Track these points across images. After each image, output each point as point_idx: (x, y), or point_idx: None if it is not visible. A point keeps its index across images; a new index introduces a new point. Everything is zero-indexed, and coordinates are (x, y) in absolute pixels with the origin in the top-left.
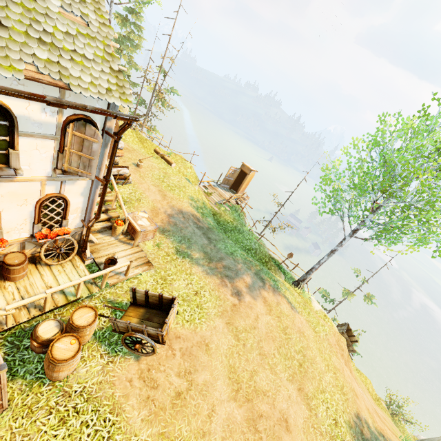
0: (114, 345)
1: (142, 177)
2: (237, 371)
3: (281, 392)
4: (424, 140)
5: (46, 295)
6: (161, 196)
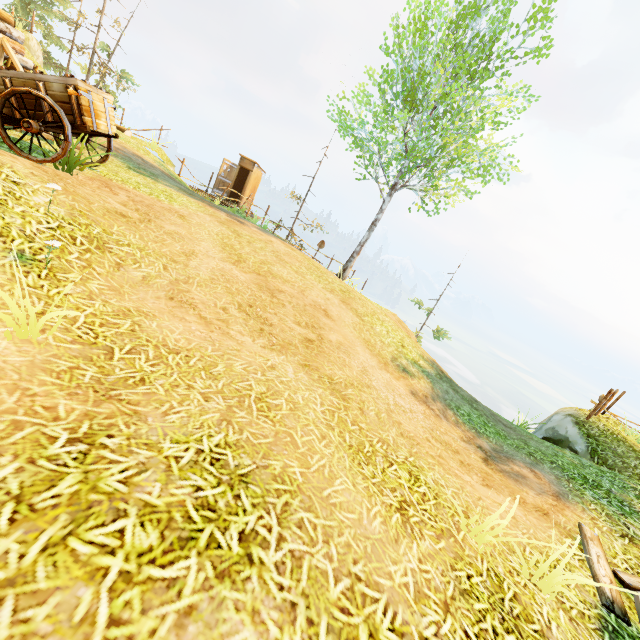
0: None
1: None
2: (237, 250)
3: (314, 291)
4: (431, 6)
5: None
6: None
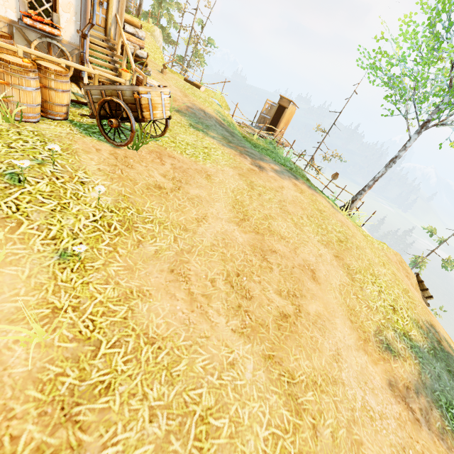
0: (90, 132)
1: (165, 79)
2: (245, 206)
3: (308, 247)
4: None
5: (17, 50)
6: (182, 94)
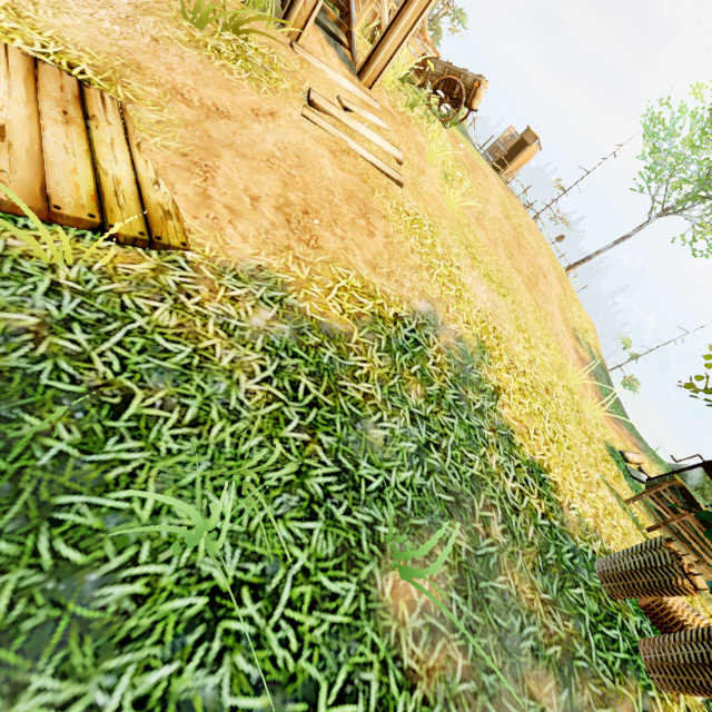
0: None
1: None
2: (508, 210)
3: (543, 260)
4: None
5: (389, 4)
6: None
